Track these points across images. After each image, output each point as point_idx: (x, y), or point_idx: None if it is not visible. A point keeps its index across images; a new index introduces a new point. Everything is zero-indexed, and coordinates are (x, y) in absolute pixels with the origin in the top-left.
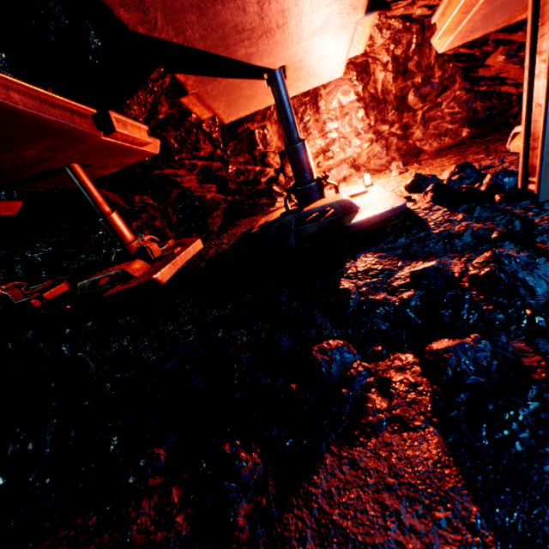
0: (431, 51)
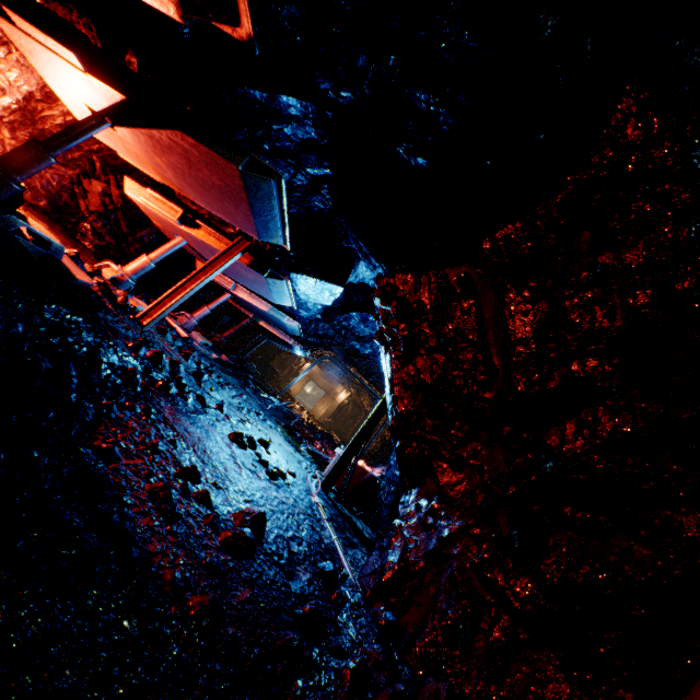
0: (94, 146)
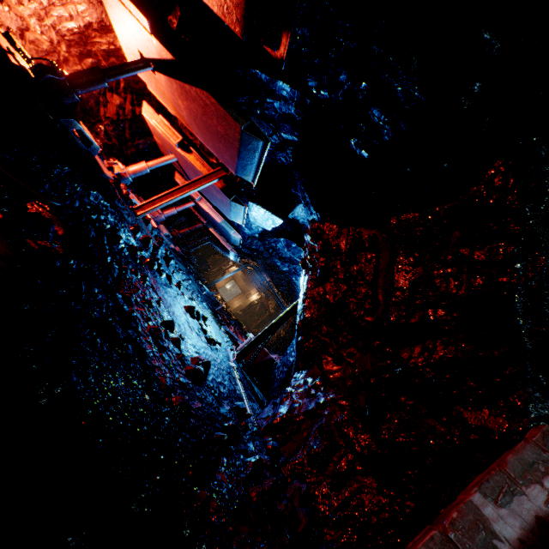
0: None
